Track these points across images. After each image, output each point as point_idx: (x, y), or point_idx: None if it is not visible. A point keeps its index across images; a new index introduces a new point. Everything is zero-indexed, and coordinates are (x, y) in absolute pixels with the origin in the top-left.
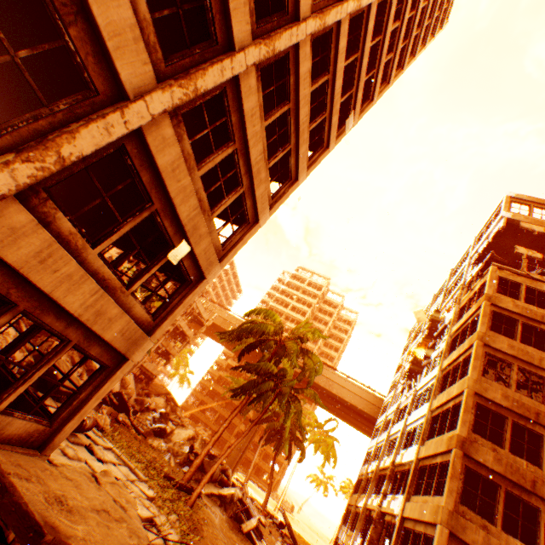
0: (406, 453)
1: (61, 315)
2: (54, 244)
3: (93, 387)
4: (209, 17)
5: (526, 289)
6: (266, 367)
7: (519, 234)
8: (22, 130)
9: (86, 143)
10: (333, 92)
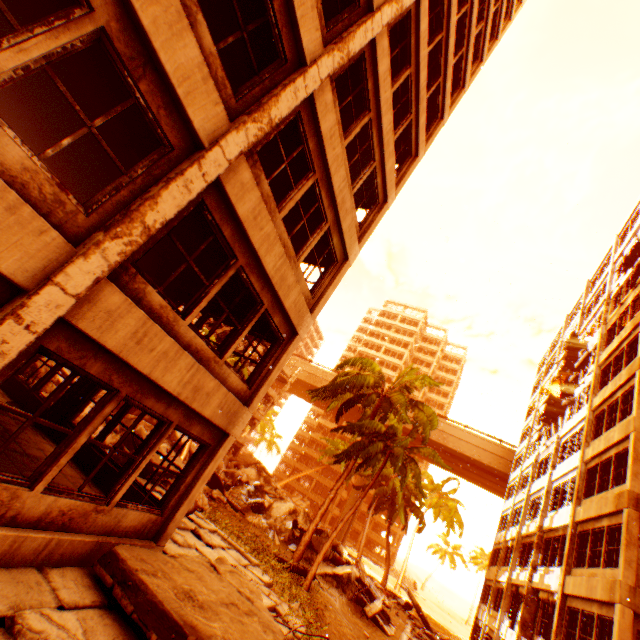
0: (557, 516)
1: (161, 396)
2: (147, 322)
3: (197, 468)
4: (274, 33)
5: None
6: (371, 426)
7: None
8: (106, 205)
9: (168, 206)
10: (417, 87)
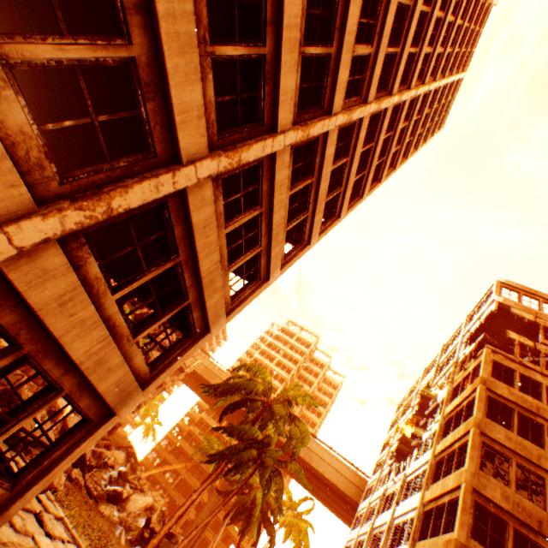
0: None
1: (62, 361)
2: (78, 288)
3: (70, 444)
4: (260, 104)
5: (520, 376)
6: (250, 432)
7: (509, 319)
8: (82, 181)
9: (136, 197)
10: (349, 172)
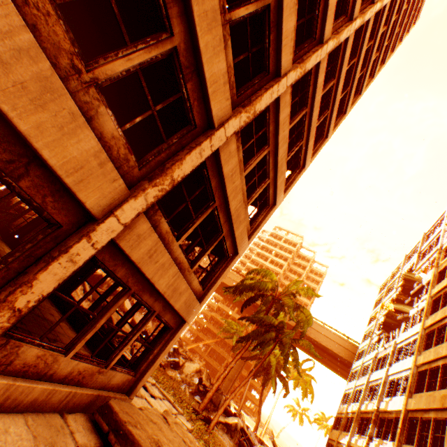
0: (391, 402)
1: (152, 293)
2: (158, 243)
3: (162, 344)
4: (266, 54)
5: None
6: (268, 319)
7: None
8: (151, 163)
9: (187, 166)
10: (335, 93)
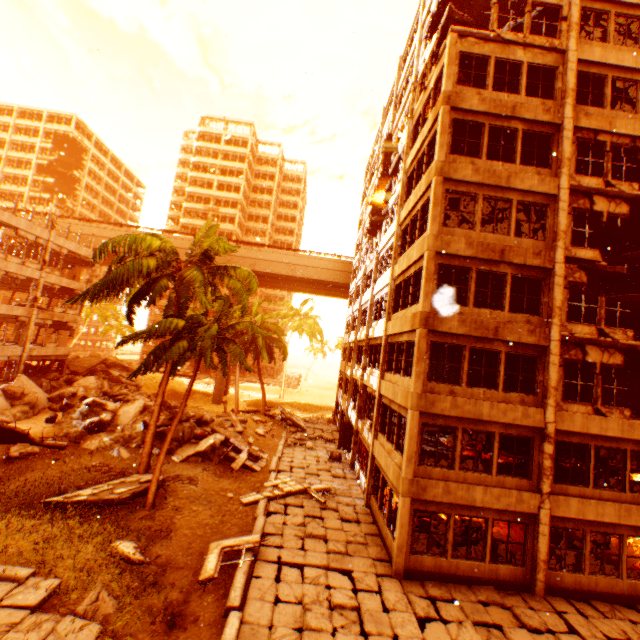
0: (377, 328)
1: None
2: None
3: None
4: None
5: (495, 66)
6: (163, 328)
7: None
8: None
9: None
10: None
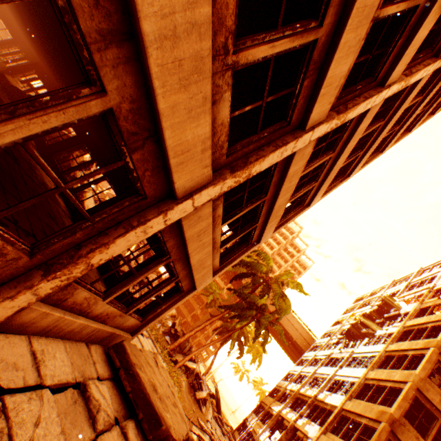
0: (331, 397)
1: (183, 263)
2: (209, 225)
3: (170, 302)
4: (383, 59)
5: None
6: (254, 299)
7: None
8: (238, 153)
9: (266, 163)
10: (414, 110)
